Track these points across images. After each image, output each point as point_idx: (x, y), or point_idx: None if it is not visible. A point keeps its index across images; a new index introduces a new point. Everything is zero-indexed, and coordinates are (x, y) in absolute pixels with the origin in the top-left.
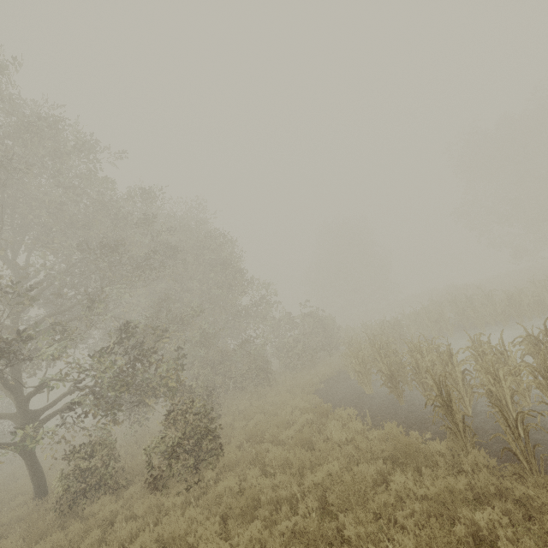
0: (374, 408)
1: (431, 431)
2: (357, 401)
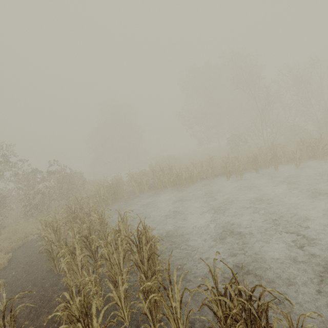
0: (36, 275)
1: (36, 324)
2: (36, 262)
